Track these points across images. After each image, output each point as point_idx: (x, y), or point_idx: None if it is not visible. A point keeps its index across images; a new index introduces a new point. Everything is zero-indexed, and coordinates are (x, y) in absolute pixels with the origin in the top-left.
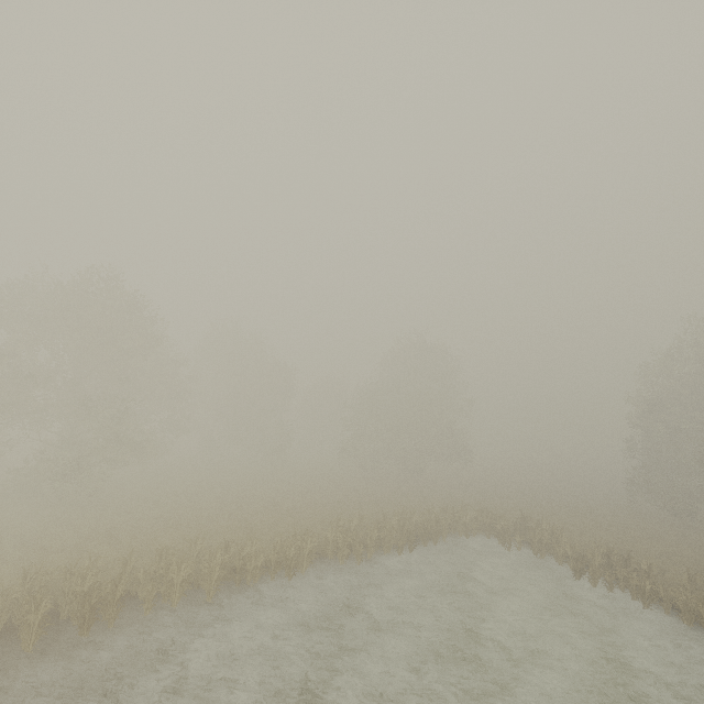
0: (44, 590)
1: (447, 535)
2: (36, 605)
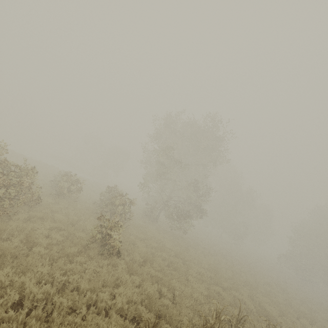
0: None
1: None
2: None
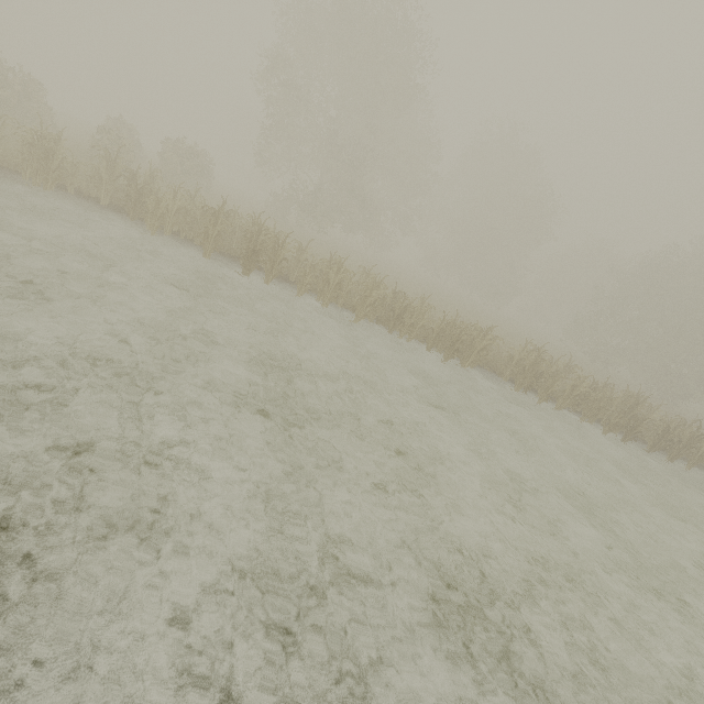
0: (235, 232)
1: (694, 467)
2: (216, 220)
